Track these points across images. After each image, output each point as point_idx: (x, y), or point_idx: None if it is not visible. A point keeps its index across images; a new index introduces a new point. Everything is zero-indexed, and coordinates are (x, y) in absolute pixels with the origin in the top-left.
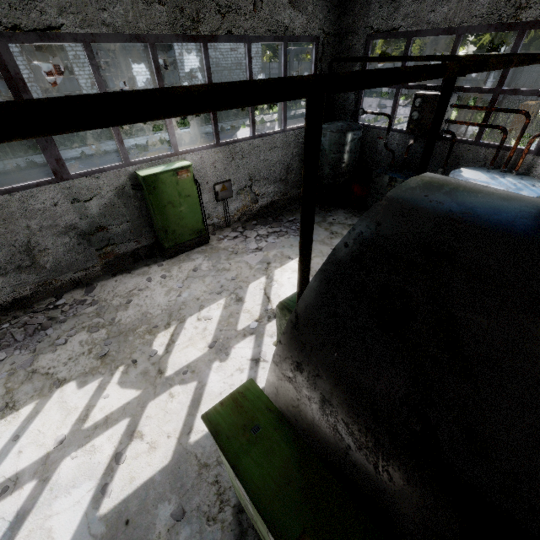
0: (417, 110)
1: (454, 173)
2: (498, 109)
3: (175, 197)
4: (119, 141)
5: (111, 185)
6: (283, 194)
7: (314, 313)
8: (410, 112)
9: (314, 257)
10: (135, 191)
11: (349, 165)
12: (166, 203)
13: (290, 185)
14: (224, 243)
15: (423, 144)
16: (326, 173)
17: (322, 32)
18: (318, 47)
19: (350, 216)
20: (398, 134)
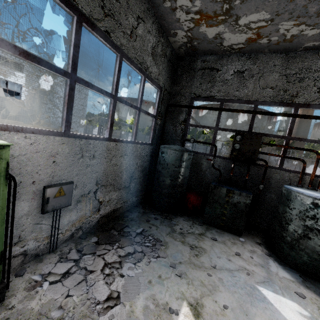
0: (238, 142)
1: (291, 188)
2: (296, 147)
3: None
4: None
5: None
6: (124, 201)
7: None
8: (233, 144)
9: (202, 299)
10: None
11: (185, 178)
12: None
13: (131, 192)
14: (40, 295)
15: (240, 167)
16: (167, 183)
17: (164, 86)
18: (161, 94)
19: (192, 224)
20: (219, 159)
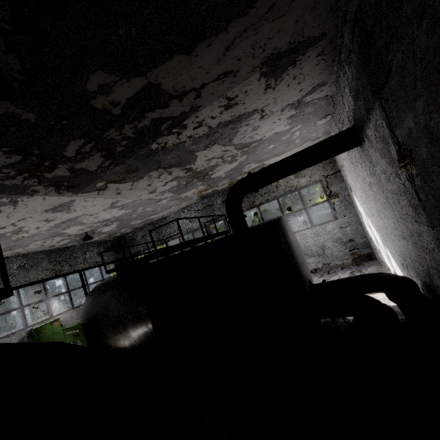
0: None
1: None
2: None
3: (51, 334)
4: (24, 318)
5: (17, 338)
6: None
7: (85, 303)
8: None
9: None
10: (29, 339)
11: None
12: (46, 339)
13: None
14: None
15: None
16: None
17: (115, 259)
18: (115, 263)
19: None
20: None
